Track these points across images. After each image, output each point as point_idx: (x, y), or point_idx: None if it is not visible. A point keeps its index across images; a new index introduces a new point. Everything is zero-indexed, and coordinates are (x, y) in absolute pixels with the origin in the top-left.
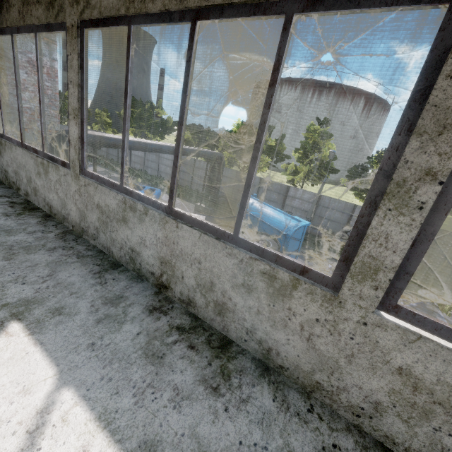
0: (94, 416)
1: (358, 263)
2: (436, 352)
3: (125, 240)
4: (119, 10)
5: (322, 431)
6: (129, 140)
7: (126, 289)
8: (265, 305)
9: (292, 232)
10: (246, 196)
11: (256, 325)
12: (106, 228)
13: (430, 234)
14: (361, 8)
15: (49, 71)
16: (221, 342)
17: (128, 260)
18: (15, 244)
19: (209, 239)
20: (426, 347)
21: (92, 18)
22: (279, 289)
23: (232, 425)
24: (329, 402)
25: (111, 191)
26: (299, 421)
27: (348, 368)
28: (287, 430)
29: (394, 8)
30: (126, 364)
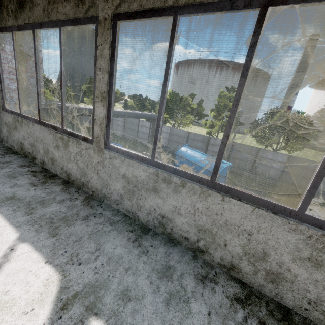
0: None
1: None
2: None
3: (154, 207)
4: (165, 2)
5: None
6: None
7: (168, 257)
8: None
9: (220, 172)
10: (322, 176)
11: (323, 297)
12: (133, 196)
13: None
14: None
15: None
16: (280, 311)
17: (156, 225)
18: (53, 216)
19: (265, 214)
20: None
21: (130, 10)
22: None
23: None
24: None
25: (140, 164)
26: None
27: None
28: None
29: None
30: None
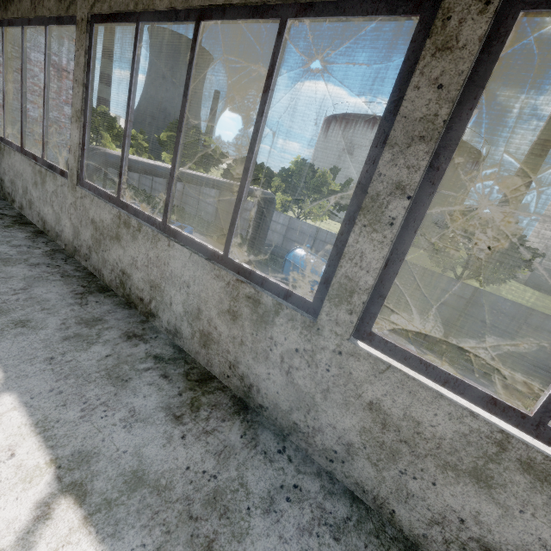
0: (31, 421)
1: (335, 285)
2: (403, 382)
3: (117, 261)
4: (128, 6)
5: (287, 472)
6: (161, 167)
7: (108, 313)
8: (249, 334)
9: None
10: (237, 211)
11: (239, 357)
12: (99, 247)
13: (401, 254)
14: (346, 15)
15: None
16: (201, 376)
17: (118, 285)
18: None
19: (199, 259)
20: (395, 378)
21: (103, 12)
22: (262, 315)
23: (184, 451)
24: (305, 446)
25: (107, 204)
26: (263, 459)
27: (324, 405)
28: (247, 465)
29: (375, 17)
30: (84, 381)
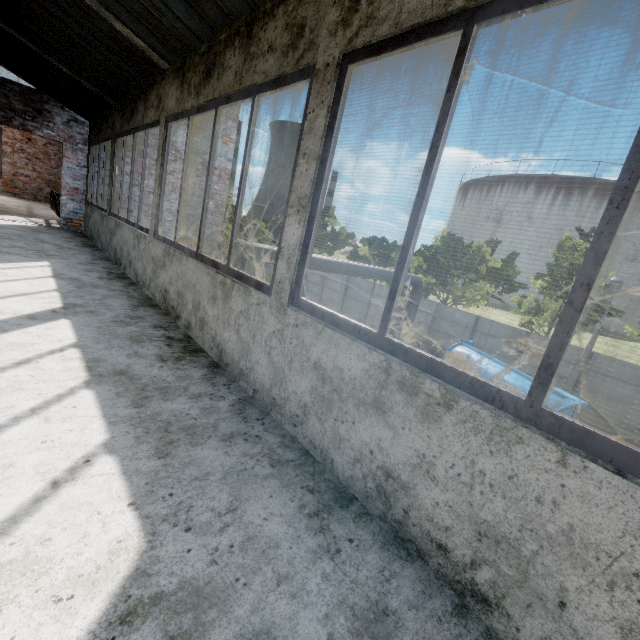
0: None
1: None
2: None
3: (371, 447)
4: (449, 4)
5: None
6: None
7: (387, 583)
8: None
9: None
10: None
11: None
12: (328, 411)
13: None
14: None
15: (222, 173)
16: None
17: (370, 492)
18: (173, 420)
19: None
20: None
21: (374, 40)
22: None
23: None
24: None
25: (353, 343)
26: None
27: None
28: None
29: None
30: None
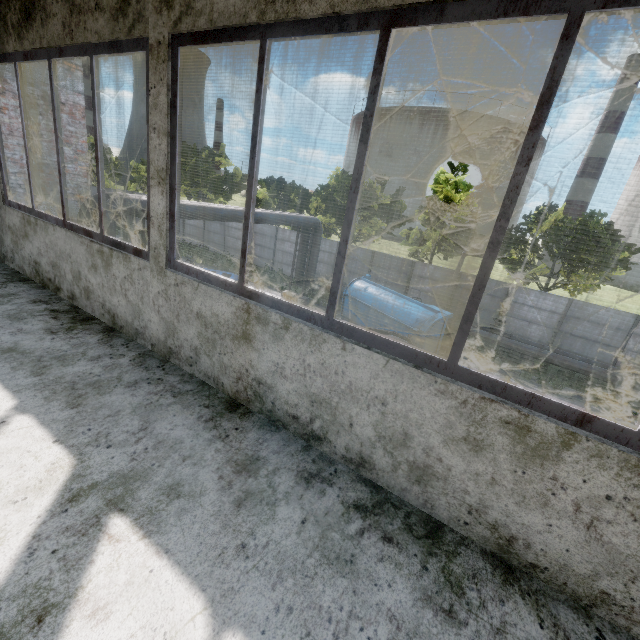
0: None
1: None
2: None
3: (246, 367)
4: (247, 17)
5: None
6: (190, 206)
7: (260, 445)
8: (508, 471)
9: (428, 328)
10: (476, 303)
11: (487, 500)
12: (213, 349)
13: None
14: None
15: (73, 110)
16: (426, 526)
17: (250, 397)
18: (77, 380)
19: (403, 369)
20: None
21: (196, 29)
22: (535, 447)
23: None
24: (625, 624)
25: (223, 294)
26: None
27: None
28: None
29: None
30: (304, 578)
